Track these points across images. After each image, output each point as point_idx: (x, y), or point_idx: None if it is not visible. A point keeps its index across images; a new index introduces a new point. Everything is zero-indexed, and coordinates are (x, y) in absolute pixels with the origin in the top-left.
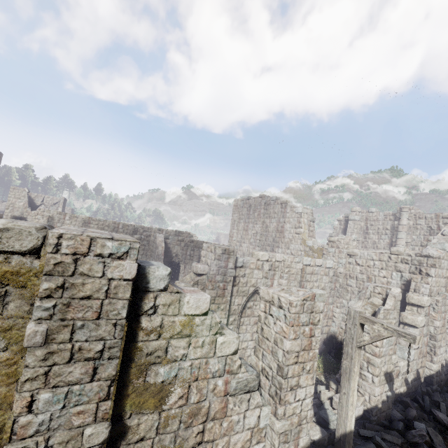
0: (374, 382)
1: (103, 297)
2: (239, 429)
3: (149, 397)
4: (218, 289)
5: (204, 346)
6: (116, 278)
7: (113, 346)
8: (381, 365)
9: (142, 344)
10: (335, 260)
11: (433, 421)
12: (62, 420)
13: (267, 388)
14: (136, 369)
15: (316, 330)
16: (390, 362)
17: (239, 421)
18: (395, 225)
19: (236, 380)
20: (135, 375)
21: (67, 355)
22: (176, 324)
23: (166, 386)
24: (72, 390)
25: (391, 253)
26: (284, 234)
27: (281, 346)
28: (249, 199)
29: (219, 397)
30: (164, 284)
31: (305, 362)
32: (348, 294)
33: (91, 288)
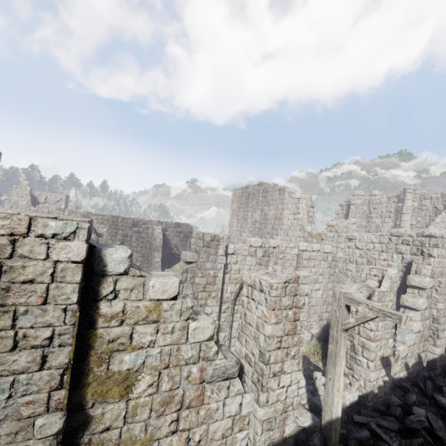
0: (369, 367)
1: (48, 281)
2: (219, 417)
3: (113, 385)
4: (209, 277)
5: (175, 332)
6: (63, 261)
7: (64, 332)
8: (377, 350)
9: (102, 330)
10: (334, 245)
11: (435, 406)
12: (9, 410)
13: (250, 375)
14: (96, 357)
15: (301, 313)
16: (386, 347)
17: (218, 408)
18: (399, 207)
19: (212, 367)
20: (95, 363)
21: (10, 342)
22: (141, 309)
23: (132, 374)
24: (18, 380)
25: (391, 234)
26: (283, 221)
27: (262, 331)
28: (247, 187)
29: (194, 384)
30: (124, 267)
31: (289, 348)
32: (348, 279)
33: (33, 271)
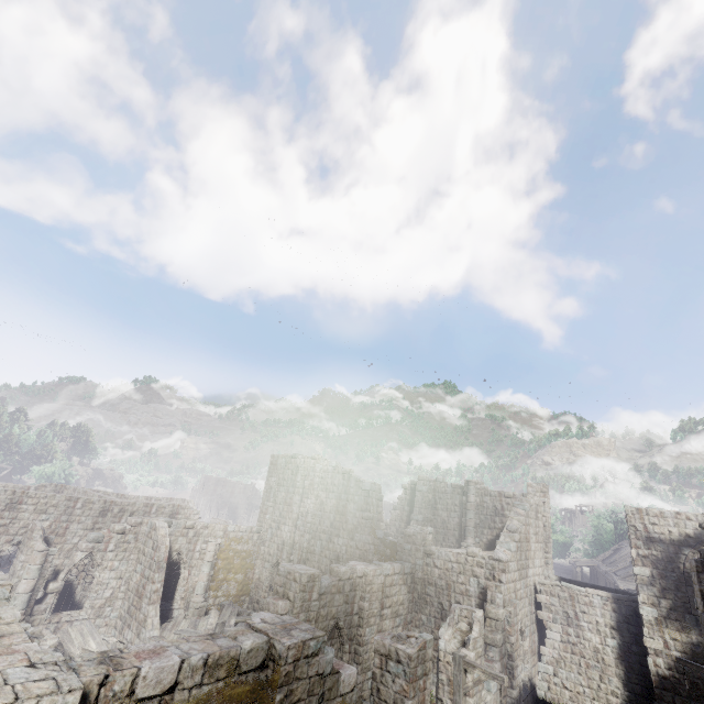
0: None
1: (306, 697)
2: None
3: None
4: None
5: None
6: (314, 675)
7: None
8: None
9: None
10: (412, 561)
11: None
12: None
13: None
14: None
15: (428, 680)
16: (481, 700)
17: None
18: (463, 500)
19: None
20: None
21: None
22: None
23: None
24: None
25: (468, 554)
26: (347, 518)
27: None
28: (296, 457)
29: None
30: (330, 667)
31: None
32: (427, 606)
33: (300, 690)
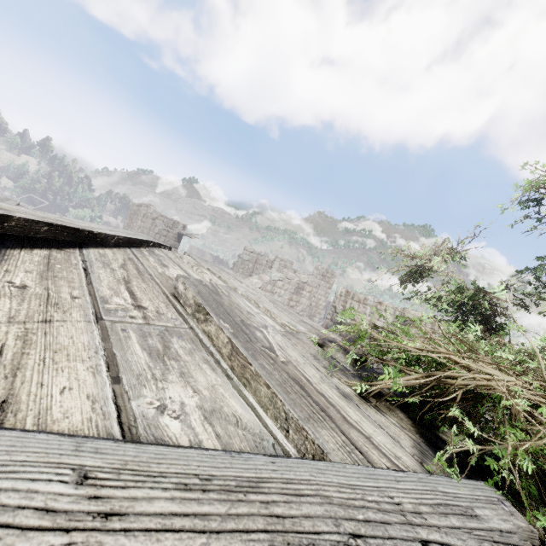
0: None
1: None
2: None
3: None
4: None
5: None
6: None
7: None
8: None
9: None
10: None
11: None
12: None
13: None
14: None
15: None
16: None
17: None
18: None
19: None
20: None
21: None
22: None
23: None
24: None
25: None
26: None
27: None
28: (141, 206)
29: None
30: None
31: None
32: None
33: None
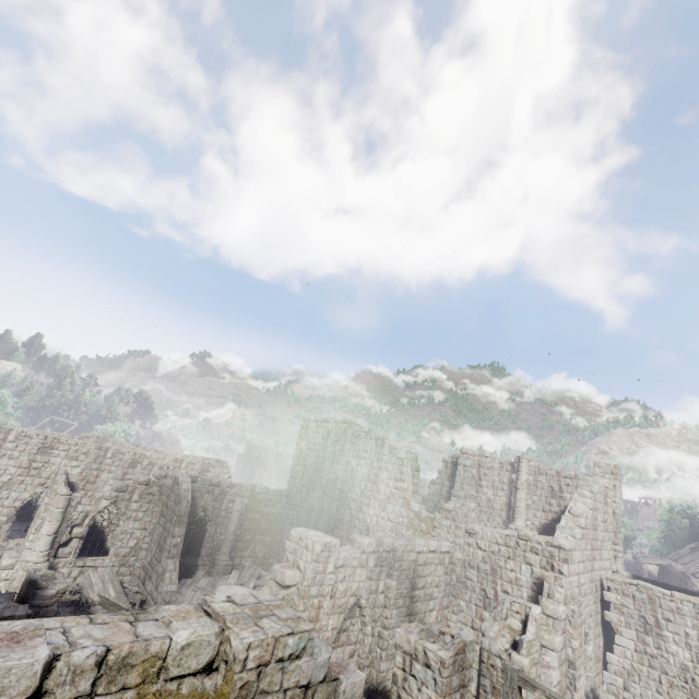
0: None
1: None
2: None
3: None
4: (312, 609)
5: None
6: (292, 687)
7: None
8: None
9: None
10: (451, 539)
11: None
12: None
13: None
14: None
15: (467, 694)
16: None
17: None
18: (513, 478)
19: None
20: None
21: None
22: None
23: None
24: None
25: (519, 537)
26: (379, 487)
27: None
28: (327, 421)
29: None
30: (324, 672)
31: None
32: (467, 592)
33: None
